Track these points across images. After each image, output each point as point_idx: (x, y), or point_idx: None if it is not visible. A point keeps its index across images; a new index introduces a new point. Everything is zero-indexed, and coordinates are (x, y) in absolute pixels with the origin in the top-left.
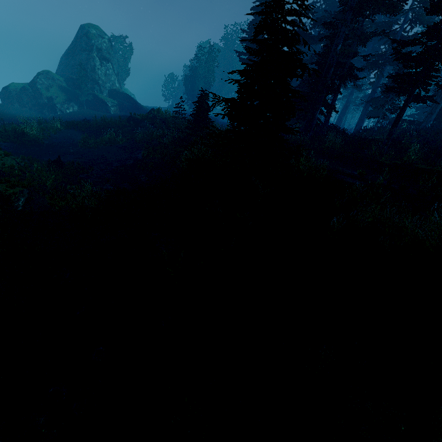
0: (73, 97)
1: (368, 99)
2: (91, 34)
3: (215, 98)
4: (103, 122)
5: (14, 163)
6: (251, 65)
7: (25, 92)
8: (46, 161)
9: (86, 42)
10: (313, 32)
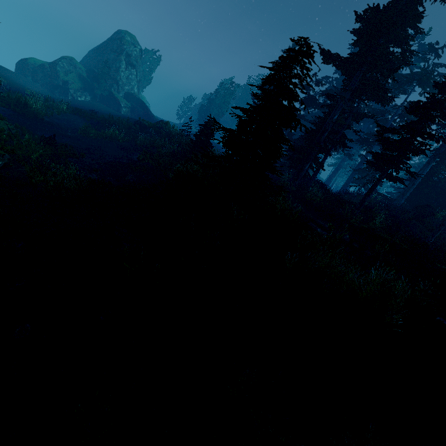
0: (89, 87)
1: (355, 168)
2: (125, 40)
3: (216, 124)
4: (111, 118)
5: (6, 128)
6: (254, 107)
7: (43, 70)
8: (39, 136)
9: (118, 45)
10: (323, 100)
